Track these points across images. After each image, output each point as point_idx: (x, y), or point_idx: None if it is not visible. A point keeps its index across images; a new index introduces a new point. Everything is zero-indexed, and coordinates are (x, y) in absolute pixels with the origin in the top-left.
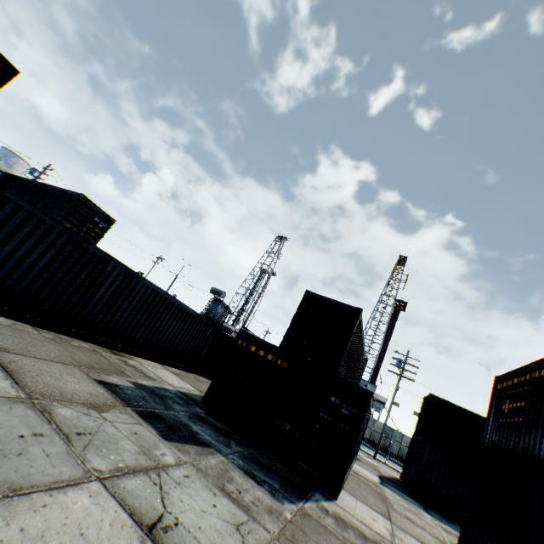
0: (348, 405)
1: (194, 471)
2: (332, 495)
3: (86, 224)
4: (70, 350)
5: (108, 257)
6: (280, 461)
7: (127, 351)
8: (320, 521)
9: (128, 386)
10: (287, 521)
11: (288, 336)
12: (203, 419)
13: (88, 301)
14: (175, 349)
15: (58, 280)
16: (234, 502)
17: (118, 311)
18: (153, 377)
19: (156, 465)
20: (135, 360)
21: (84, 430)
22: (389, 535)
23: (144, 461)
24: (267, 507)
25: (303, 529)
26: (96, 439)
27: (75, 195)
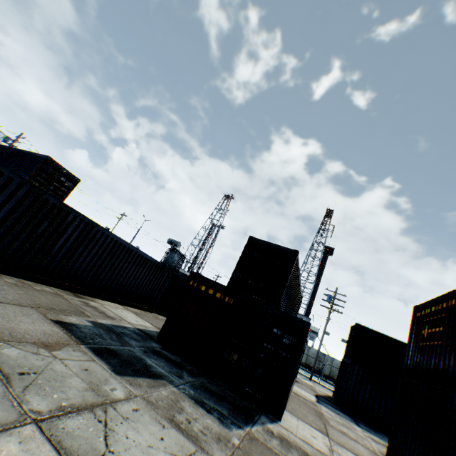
0: (289, 336)
1: (144, 404)
2: (276, 416)
3: (53, 183)
4: (30, 293)
5: (68, 209)
6: (228, 388)
7: (90, 294)
8: (266, 444)
9: (86, 325)
10: (235, 448)
11: (234, 276)
12: (158, 353)
13: (50, 249)
14: (135, 292)
15: (19, 229)
16: (182, 433)
17: (80, 258)
18: (113, 317)
19: (104, 401)
20: (97, 302)
21: (29, 369)
22: (328, 451)
23: (91, 398)
24: (215, 435)
25: (251, 454)
26: (41, 378)
27: (42, 157)
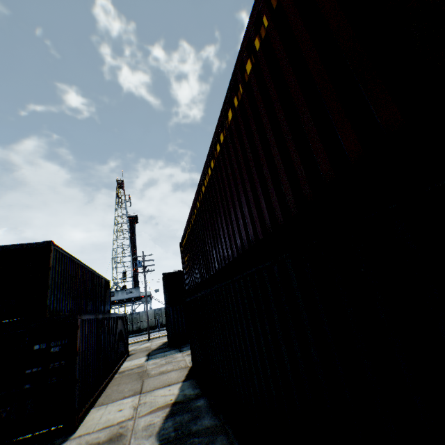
0: (58, 341)
1: None
2: (70, 432)
3: None
4: None
5: None
6: None
7: None
8: None
9: None
10: None
11: None
12: None
13: None
14: None
15: None
16: None
17: None
18: None
19: None
20: None
21: None
22: (132, 413)
23: None
24: None
25: None
26: None
27: None
